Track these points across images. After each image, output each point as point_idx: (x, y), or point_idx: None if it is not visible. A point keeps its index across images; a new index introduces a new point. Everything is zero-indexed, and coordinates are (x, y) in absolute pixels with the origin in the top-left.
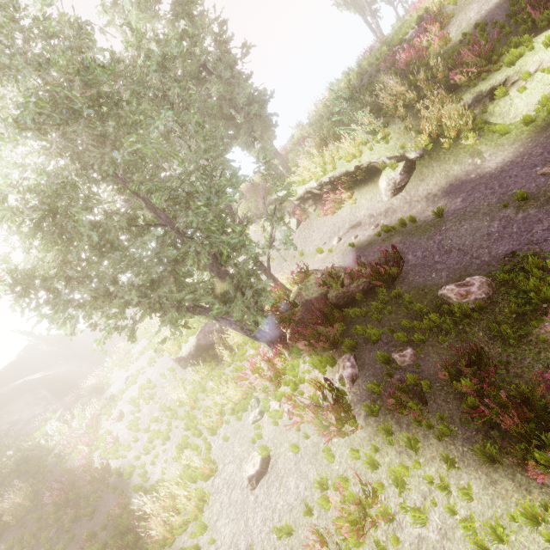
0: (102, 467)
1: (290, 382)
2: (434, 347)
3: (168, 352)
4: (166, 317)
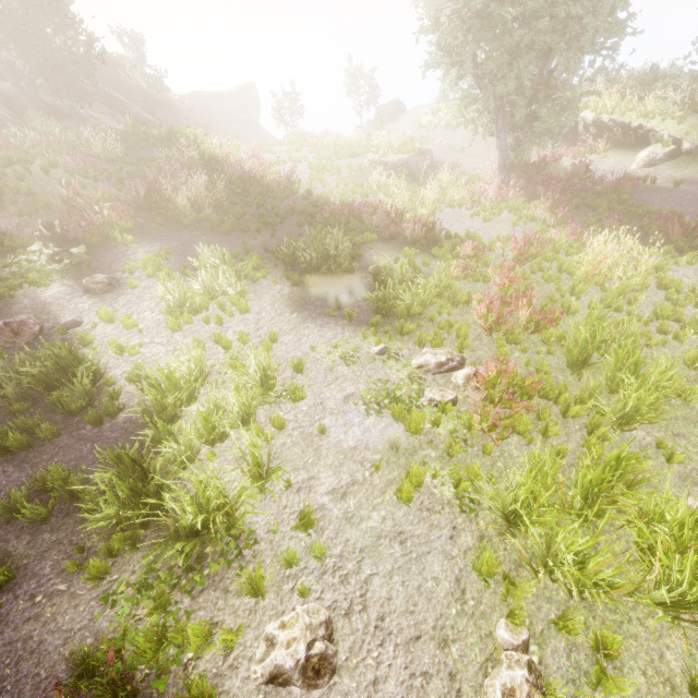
0: (293, 181)
1: (513, 205)
2: (637, 222)
3: (374, 150)
4: (511, 81)
